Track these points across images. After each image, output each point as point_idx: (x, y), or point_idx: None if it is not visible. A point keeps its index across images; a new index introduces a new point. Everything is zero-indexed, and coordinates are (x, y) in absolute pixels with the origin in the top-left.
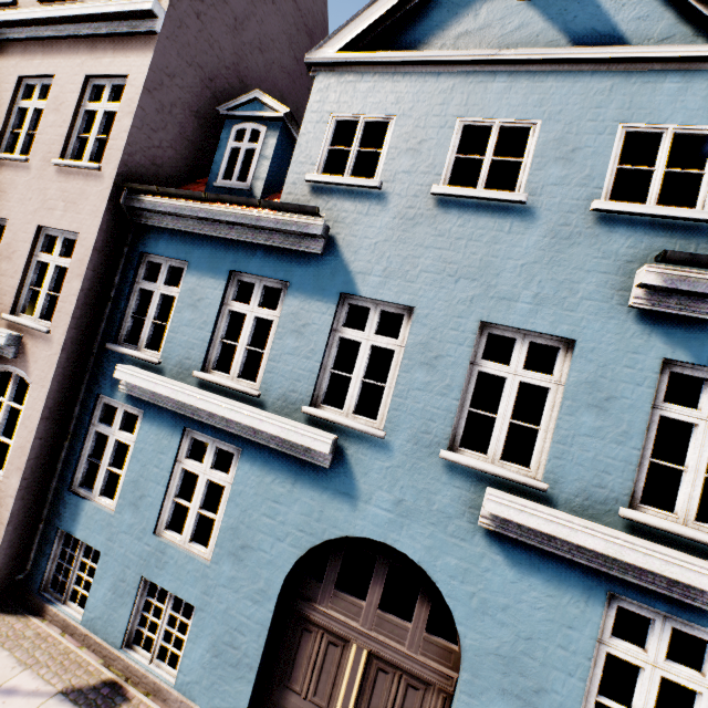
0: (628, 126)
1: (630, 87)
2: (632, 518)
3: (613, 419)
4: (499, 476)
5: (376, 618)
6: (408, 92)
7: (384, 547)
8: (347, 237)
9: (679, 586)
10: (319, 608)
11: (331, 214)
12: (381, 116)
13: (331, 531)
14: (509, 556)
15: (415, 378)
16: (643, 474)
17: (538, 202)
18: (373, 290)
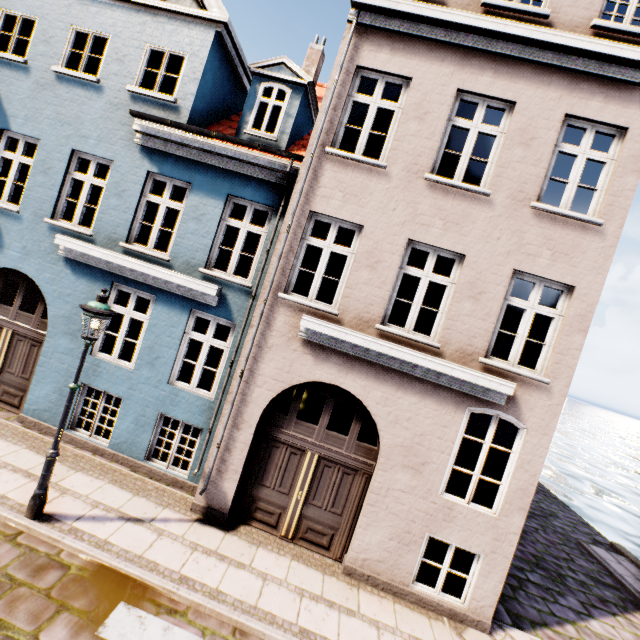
0: (151, 46)
1: (153, 24)
2: (123, 246)
3: (125, 201)
4: (71, 230)
5: (18, 315)
6: (47, 3)
7: (25, 278)
8: (7, 93)
9: (136, 274)
10: None
11: None
12: (31, 16)
13: None
14: (74, 270)
15: (38, 180)
16: (137, 228)
17: (106, 84)
18: (19, 128)
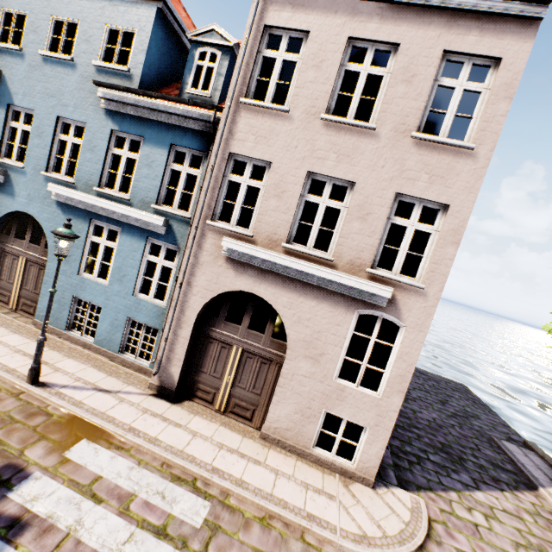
0: (109, 26)
1: (110, 7)
2: (96, 190)
3: (96, 155)
4: (59, 179)
5: (29, 246)
6: None
7: (32, 218)
8: (10, 76)
9: (106, 211)
10: (9, 246)
11: (3, 64)
12: (22, 12)
13: (6, 210)
14: (63, 211)
15: (35, 143)
16: (106, 176)
17: (78, 61)
18: (20, 102)
